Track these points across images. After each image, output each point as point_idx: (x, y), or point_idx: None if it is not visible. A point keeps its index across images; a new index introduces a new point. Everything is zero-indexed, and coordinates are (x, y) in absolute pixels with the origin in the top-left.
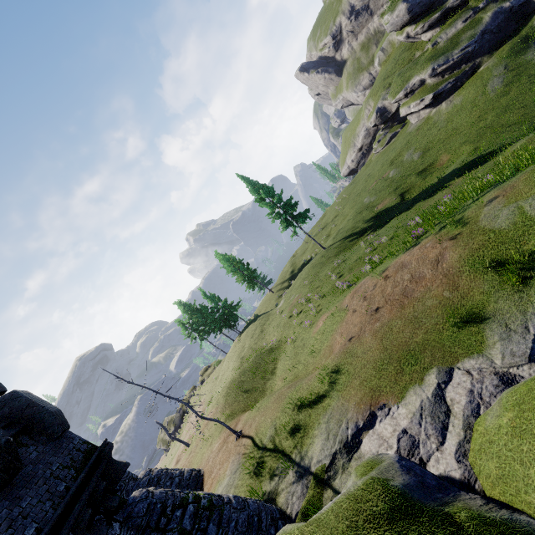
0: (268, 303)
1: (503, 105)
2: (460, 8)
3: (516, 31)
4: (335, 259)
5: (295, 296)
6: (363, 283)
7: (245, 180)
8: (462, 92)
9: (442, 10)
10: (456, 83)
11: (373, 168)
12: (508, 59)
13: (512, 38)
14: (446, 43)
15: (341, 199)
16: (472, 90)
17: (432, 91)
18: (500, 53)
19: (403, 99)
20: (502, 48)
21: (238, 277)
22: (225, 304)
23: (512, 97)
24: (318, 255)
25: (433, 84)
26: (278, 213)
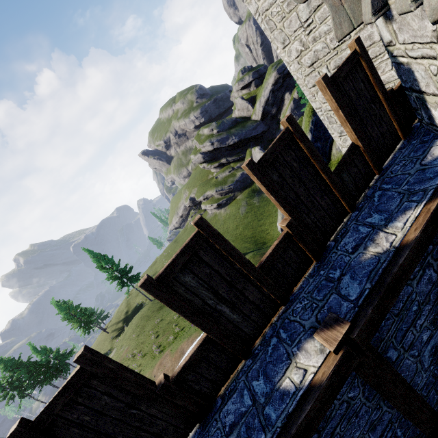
0: (103, 345)
1: (245, 224)
2: (227, 164)
3: (250, 184)
4: (157, 314)
5: (125, 347)
6: (165, 356)
7: (89, 252)
8: (230, 207)
9: (219, 163)
10: (228, 201)
11: (187, 236)
12: (247, 199)
13: (249, 187)
14: (222, 179)
15: (167, 253)
16: (234, 209)
17: (216, 202)
18: (244, 193)
19: (203, 200)
20: (245, 191)
21: (74, 323)
22: (57, 355)
23: (248, 220)
24: (147, 306)
25: (217, 198)
26: (116, 276)
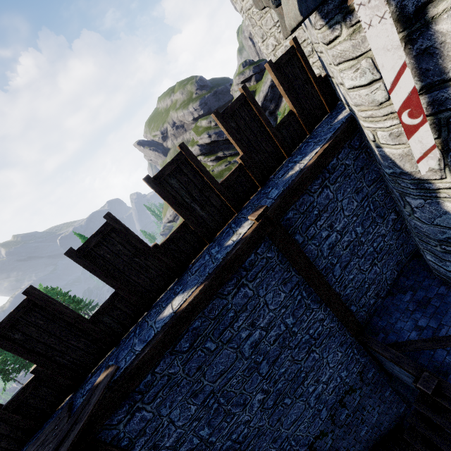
0: None
1: None
2: (224, 158)
3: None
4: None
5: None
6: None
7: (81, 237)
8: None
9: (216, 156)
10: None
11: None
12: None
13: None
14: (218, 173)
15: None
16: None
17: None
18: None
19: None
20: None
21: None
22: None
23: None
24: None
25: None
26: None
